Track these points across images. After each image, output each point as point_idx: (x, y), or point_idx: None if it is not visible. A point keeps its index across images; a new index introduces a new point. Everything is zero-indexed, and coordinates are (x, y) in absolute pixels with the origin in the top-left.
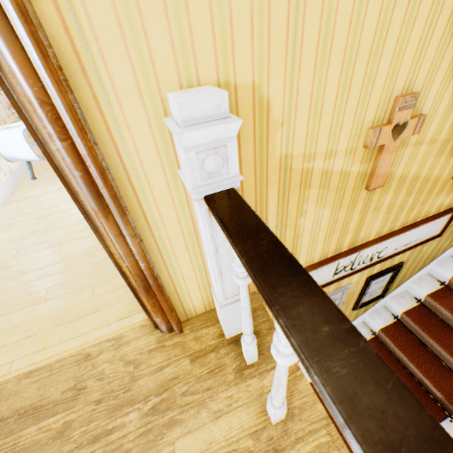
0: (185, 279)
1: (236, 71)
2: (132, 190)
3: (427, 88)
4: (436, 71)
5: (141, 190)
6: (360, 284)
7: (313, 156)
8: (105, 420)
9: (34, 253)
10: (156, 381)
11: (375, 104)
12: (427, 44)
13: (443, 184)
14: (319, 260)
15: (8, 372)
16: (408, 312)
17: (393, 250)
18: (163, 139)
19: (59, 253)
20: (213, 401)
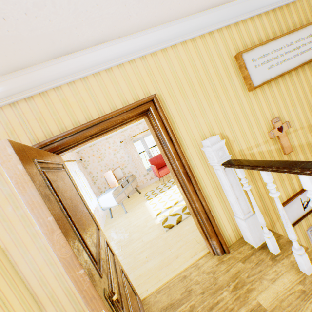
0: (220, 216)
1: (214, 131)
2: (194, 174)
3: (281, 114)
4: (280, 109)
5: (196, 173)
6: None
7: (250, 147)
8: (211, 299)
9: (130, 245)
10: (228, 276)
11: (264, 125)
12: (269, 104)
13: None
14: (286, 198)
15: (147, 294)
16: None
17: None
18: (200, 155)
19: (143, 241)
20: (266, 275)
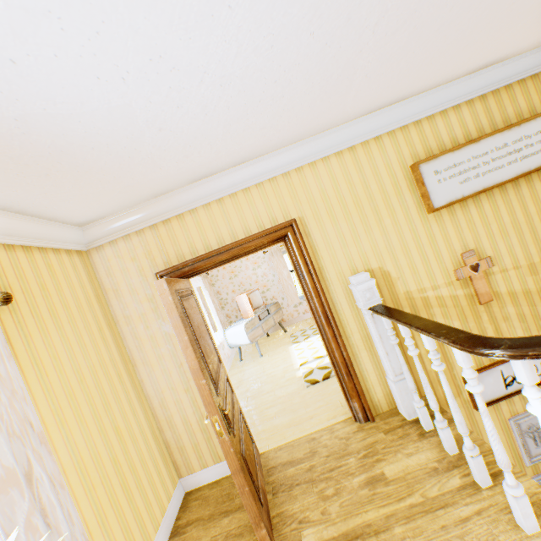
0: (368, 373)
1: (371, 265)
2: (337, 316)
3: (480, 245)
4: (479, 238)
5: (340, 315)
6: None
7: (423, 289)
8: (334, 462)
9: (258, 397)
10: (362, 444)
11: (448, 259)
12: (461, 231)
13: None
14: (477, 367)
15: (267, 449)
16: None
17: None
18: (347, 293)
19: (275, 395)
20: (404, 449)
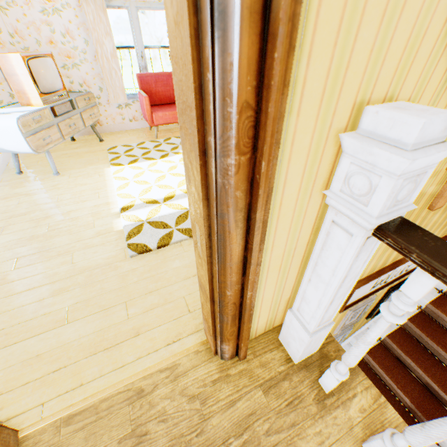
0: (262, 302)
1: (403, 86)
2: None
3: None
4: None
5: (271, 210)
6: (381, 295)
7: None
8: None
9: (40, 263)
10: (231, 419)
11: None
12: None
13: None
14: (366, 275)
15: (39, 419)
16: (412, 319)
17: None
18: (315, 155)
19: (73, 264)
20: (302, 440)
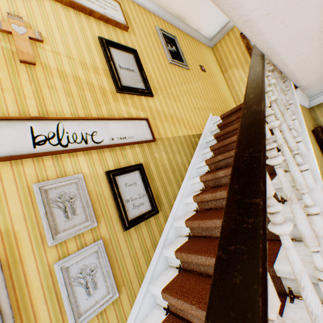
0: None
1: None
2: None
3: (36, 25)
4: (35, 19)
5: None
6: (104, 183)
7: None
8: None
9: None
10: None
11: None
12: (16, 4)
13: (113, 95)
14: None
15: None
16: (189, 218)
17: (110, 139)
18: None
19: None
20: None
